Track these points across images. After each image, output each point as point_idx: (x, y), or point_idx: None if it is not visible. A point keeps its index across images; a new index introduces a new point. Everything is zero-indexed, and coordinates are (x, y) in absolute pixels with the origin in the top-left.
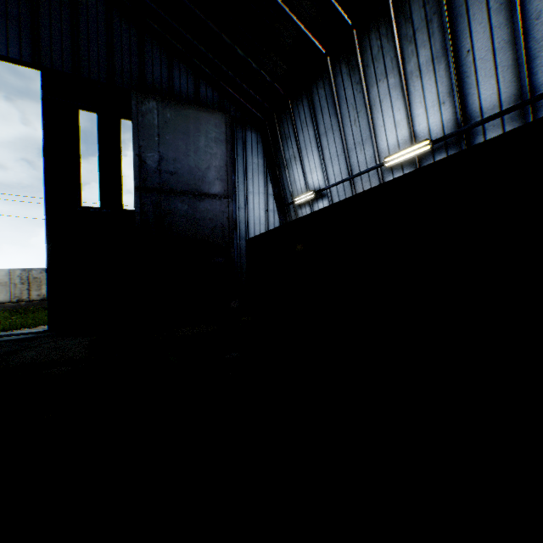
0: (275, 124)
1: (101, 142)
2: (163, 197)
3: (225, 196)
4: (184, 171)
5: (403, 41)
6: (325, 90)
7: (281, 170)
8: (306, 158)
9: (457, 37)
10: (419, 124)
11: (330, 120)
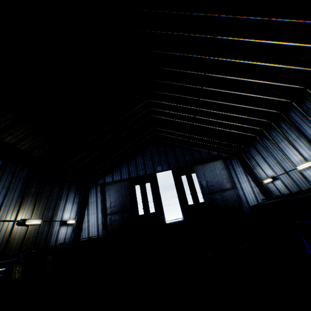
0: (242, 154)
1: (188, 183)
2: (211, 195)
3: (232, 188)
4: (215, 184)
5: (283, 132)
6: (259, 144)
7: (251, 170)
8: (261, 165)
9: (302, 132)
10: (304, 154)
11: (266, 153)
